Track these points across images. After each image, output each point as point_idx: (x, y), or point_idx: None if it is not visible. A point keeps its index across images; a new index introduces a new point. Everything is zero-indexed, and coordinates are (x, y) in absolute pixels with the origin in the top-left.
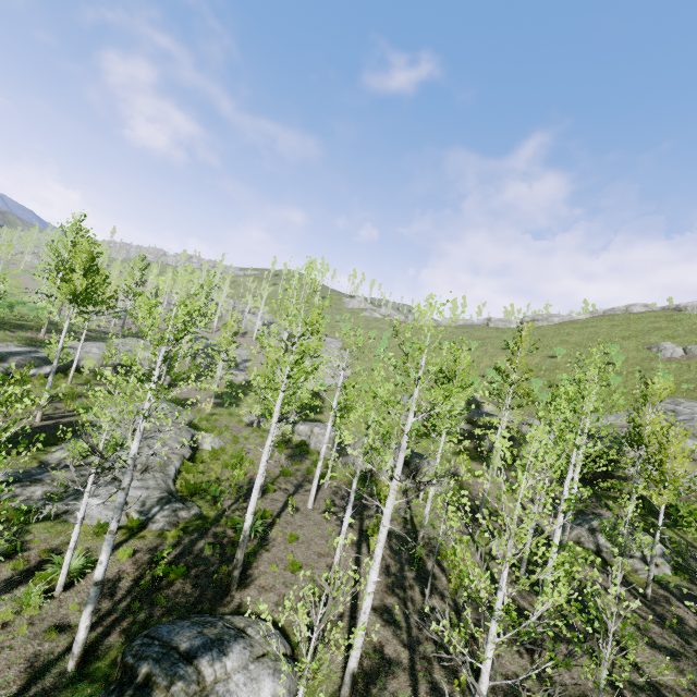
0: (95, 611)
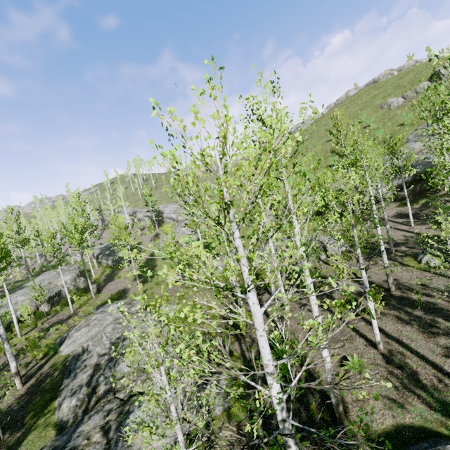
0: None
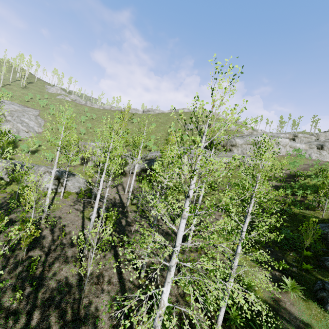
0: None
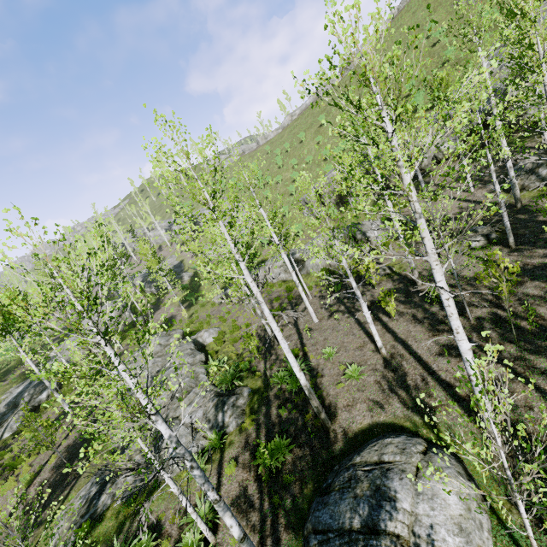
0: (252, 530)
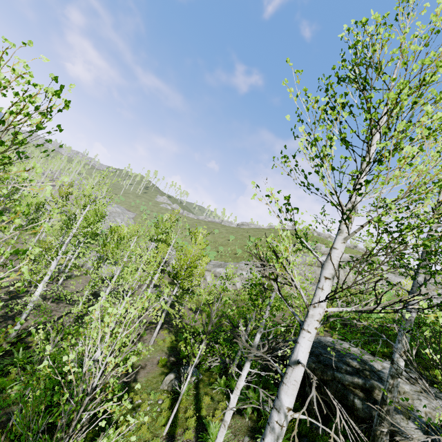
0: None
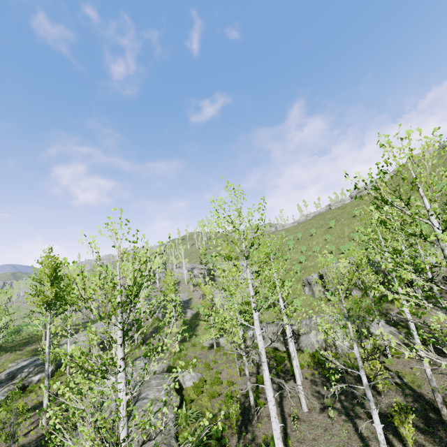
0: None
